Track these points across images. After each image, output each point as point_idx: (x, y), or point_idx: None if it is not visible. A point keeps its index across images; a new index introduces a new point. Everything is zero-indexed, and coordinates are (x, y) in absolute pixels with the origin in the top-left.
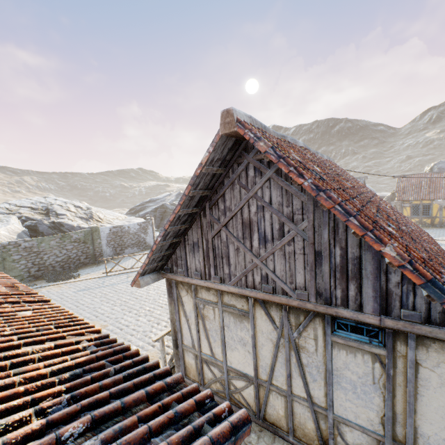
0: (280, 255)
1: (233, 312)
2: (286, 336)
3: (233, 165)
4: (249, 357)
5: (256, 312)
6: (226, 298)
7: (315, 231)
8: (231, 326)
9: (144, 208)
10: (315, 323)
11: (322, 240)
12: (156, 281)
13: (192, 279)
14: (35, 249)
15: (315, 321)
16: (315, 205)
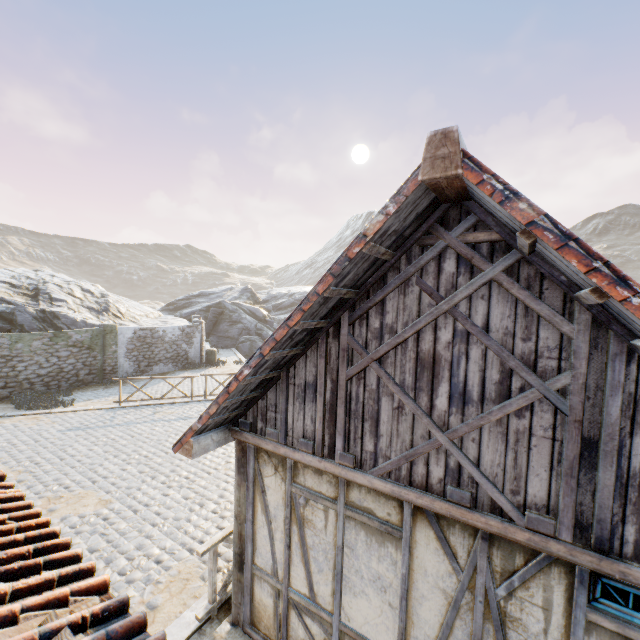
0: (496, 433)
1: (368, 524)
2: (479, 590)
3: (412, 249)
4: (391, 615)
5: (418, 531)
6: (355, 494)
7: (586, 396)
8: (358, 548)
9: (190, 304)
10: (549, 576)
11: (604, 417)
12: (220, 444)
13: (295, 450)
14: (4, 352)
15: (549, 572)
16: (592, 344)
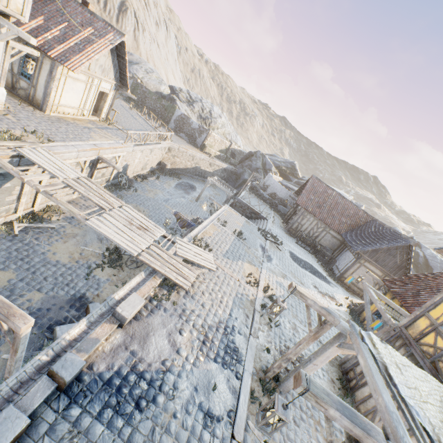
0: None
1: None
2: None
3: None
4: None
5: None
6: None
7: None
8: None
9: None
10: None
11: None
12: None
13: None
14: (146, 95)
15: None
16: None
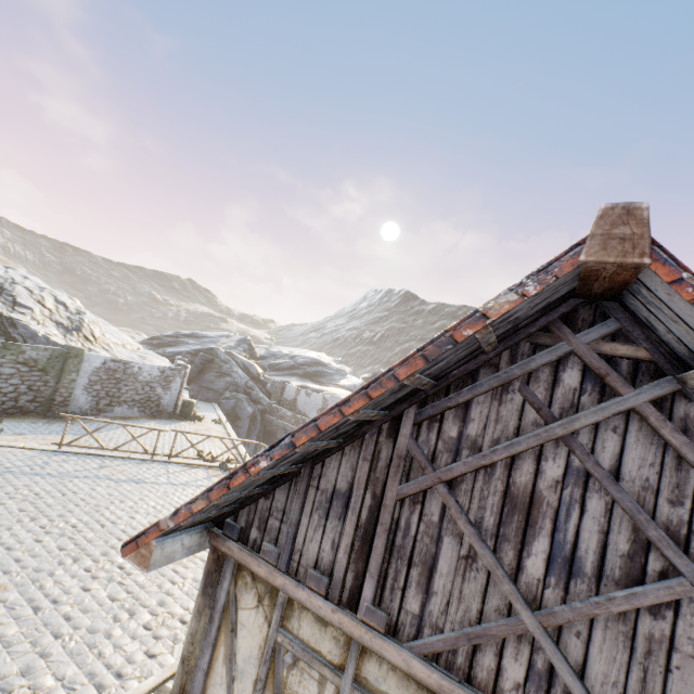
0: (615, 632)
1: None
2: None
3: (519, 344)
4: None
5: None
6: (371, 667)
7: None
8: None
9: (177, 343)
10: None
11: None
12: (191, 552)
13: (299, 585)
14: None
15: None
16: None
